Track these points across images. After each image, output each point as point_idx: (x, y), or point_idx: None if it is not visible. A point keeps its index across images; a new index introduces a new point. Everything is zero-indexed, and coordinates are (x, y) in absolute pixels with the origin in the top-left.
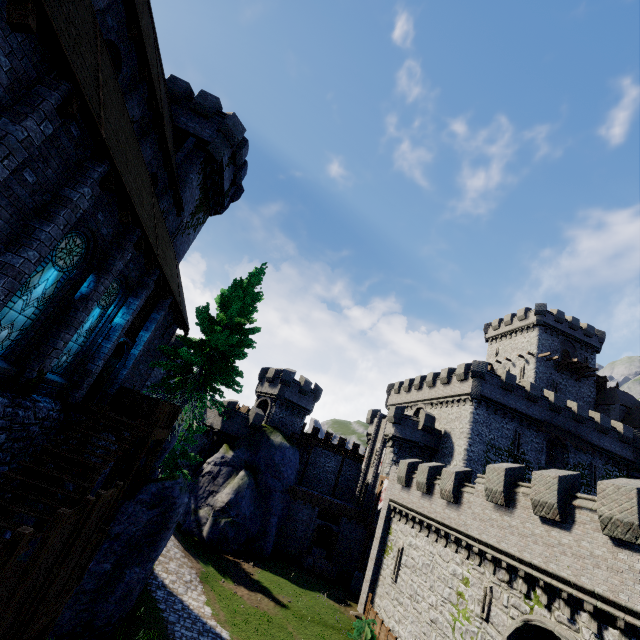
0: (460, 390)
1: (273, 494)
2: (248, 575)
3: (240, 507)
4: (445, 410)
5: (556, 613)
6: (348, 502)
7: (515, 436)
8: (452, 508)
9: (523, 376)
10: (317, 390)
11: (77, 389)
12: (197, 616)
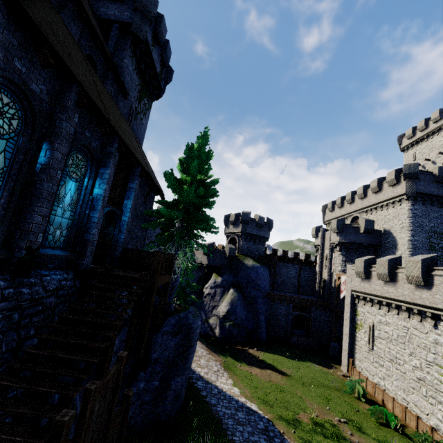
0: (393, 193)
1: (257, 300)
2: (255, 358)
3: (236, 313)
4: (381, 213)
5: None
6: (311, 295)
7: None
8: (422, 290)
9: None
10: (269, 222)
11: (83, 258)
12: (230, 396)
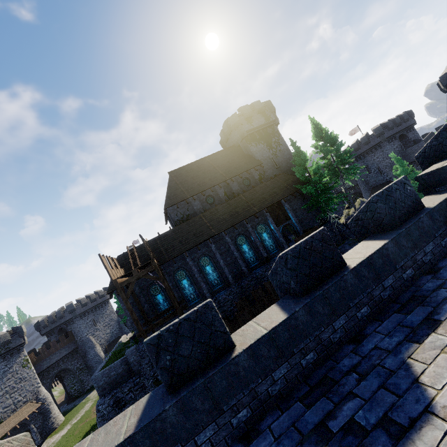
0: None
1: None
2: None
3: None
4: None
5: None
6: None
7: None
8: None
9: None
10: None
11: (284, 247)
12: None
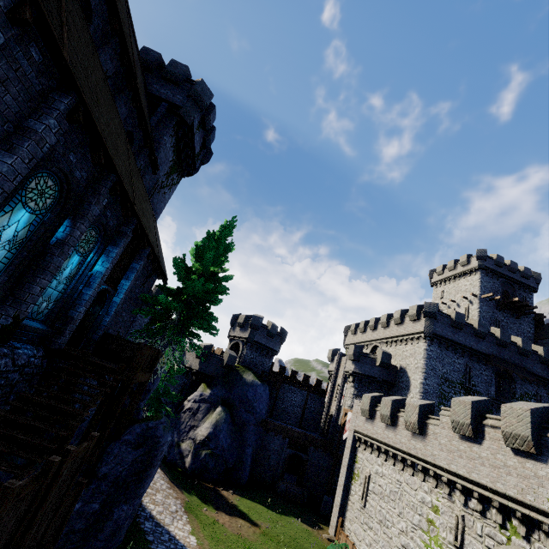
0: (413, 329)
1: (247, 427)
2: (228, 503)
3: (218, 440)
4: (399, 348)
5: (536, 545)
6: (314, 432)
7: (466, 370)
8: (417, 439)
9: (468, 315)
10: (283, 333)
11: (59, 335)
12: (183, 546)
